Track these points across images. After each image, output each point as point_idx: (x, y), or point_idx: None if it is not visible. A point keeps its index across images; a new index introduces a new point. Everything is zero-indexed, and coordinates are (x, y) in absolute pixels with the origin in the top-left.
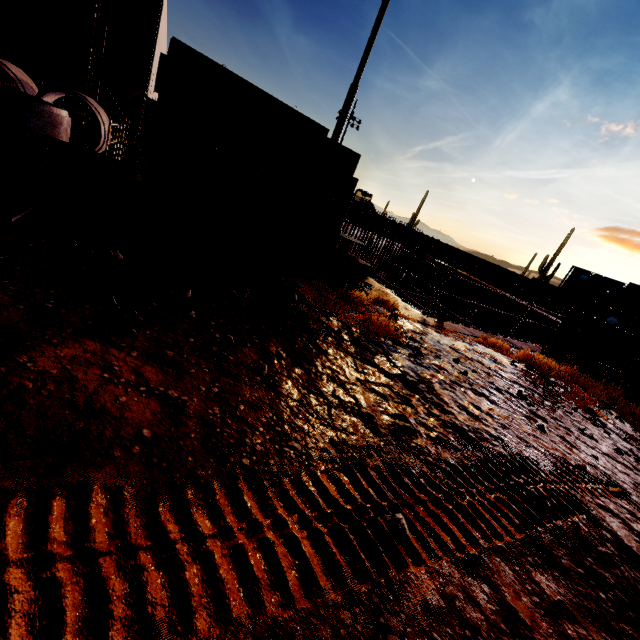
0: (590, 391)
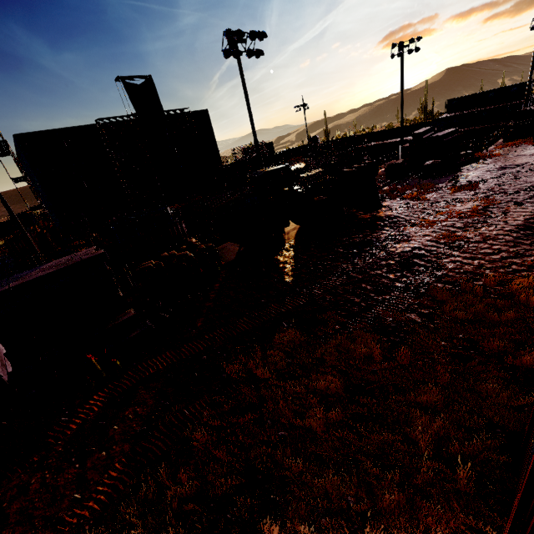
0: (528, 142)
